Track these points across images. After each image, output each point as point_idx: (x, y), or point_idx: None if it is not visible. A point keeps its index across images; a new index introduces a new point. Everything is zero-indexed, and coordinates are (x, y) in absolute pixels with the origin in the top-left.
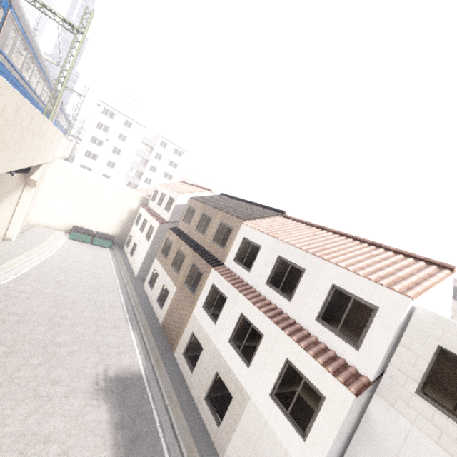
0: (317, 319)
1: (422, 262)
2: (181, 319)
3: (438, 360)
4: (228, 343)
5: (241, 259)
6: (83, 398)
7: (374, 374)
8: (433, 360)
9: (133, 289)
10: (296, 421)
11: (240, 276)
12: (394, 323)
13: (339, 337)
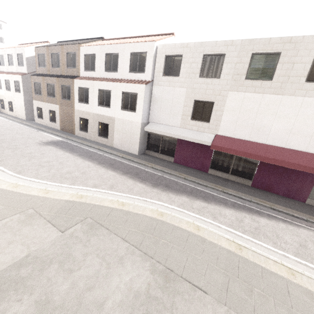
0: (129, 72)
1: (164, 35)
2: (70, 117)
3: (166, 61)
4: (98, 106)
5: (88, 68)
6: (37, 146)
7: (150, 78)
8: (165, 62)
9: (29, 123)
10: (132, 110)
11: (91, 77)
12: (152, 55)
13: (138, 73)
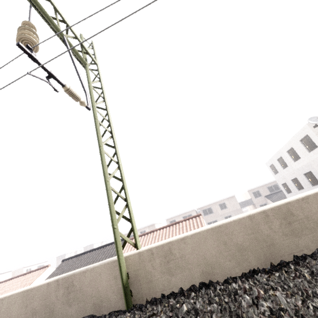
0: None
1: (193, 218)
2: None
3: None
4: None
5: None
6: None
7: None
8: None
9: None
10: None
11: None
12: None
13: None
